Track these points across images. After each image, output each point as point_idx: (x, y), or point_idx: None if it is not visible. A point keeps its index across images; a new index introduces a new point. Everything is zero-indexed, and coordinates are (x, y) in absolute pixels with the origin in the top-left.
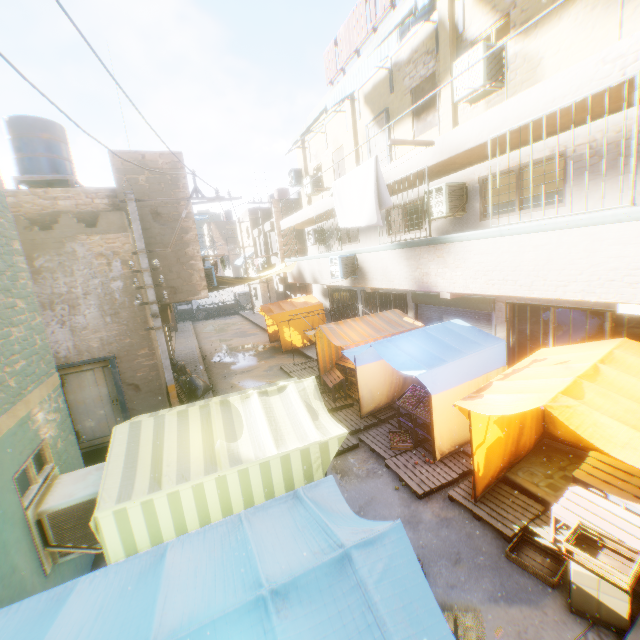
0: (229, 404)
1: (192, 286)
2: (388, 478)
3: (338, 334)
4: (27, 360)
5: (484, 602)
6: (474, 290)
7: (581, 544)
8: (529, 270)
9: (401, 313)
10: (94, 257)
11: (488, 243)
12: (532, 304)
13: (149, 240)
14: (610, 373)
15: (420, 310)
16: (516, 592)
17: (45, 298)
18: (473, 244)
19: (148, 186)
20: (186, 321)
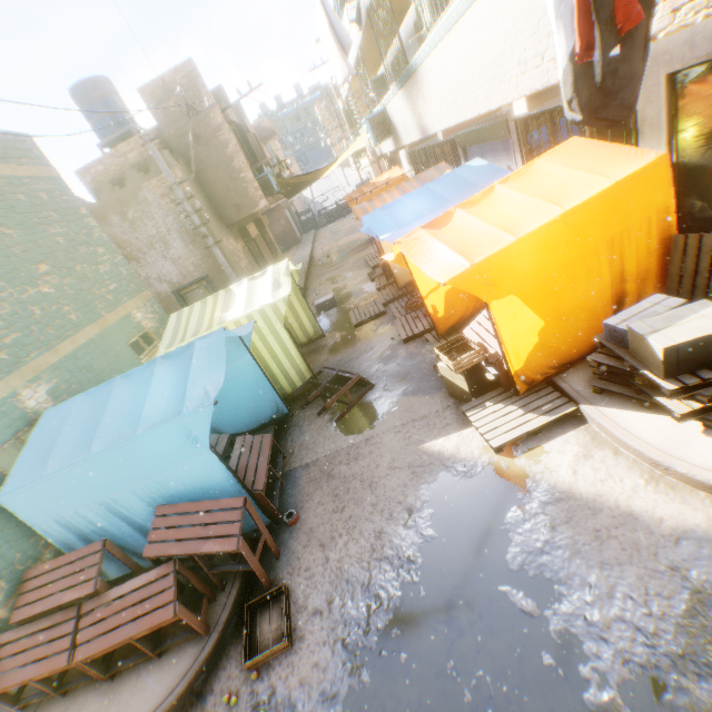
0: (230, 290)
1: (250, 199)
2: (392, 333)
3: (367, 212)
4: (117, 284)
5: (399, 397)
6: (444, 125)
7: (459, 350)
8: (459, 86)
9: (445, 167)
10: (160, 199)
11: (433, 60)
12: (530, 116)
13: (201, 167)
14: (501, 192)
15: (469, 155)
16: (424, 390)
17: (146, 242)
18: (428, 66)
19: (179, 112)
20: (310, 231)
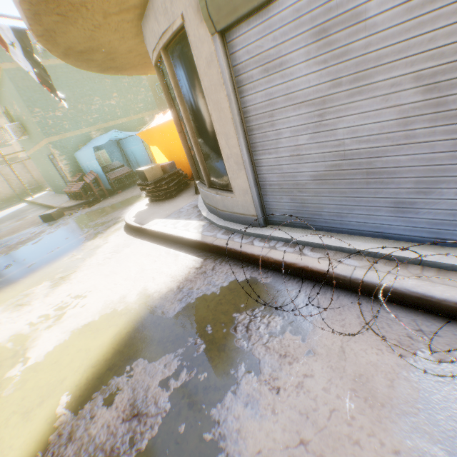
0: None
1: None
2: None
3: None
4: (143, 105)
5: None
6: None
7: None
8: None
9: None
10: None
11: None
12: None
13: None
14: None
15: None
16: None
17: None
18: None
19: None
20: None
